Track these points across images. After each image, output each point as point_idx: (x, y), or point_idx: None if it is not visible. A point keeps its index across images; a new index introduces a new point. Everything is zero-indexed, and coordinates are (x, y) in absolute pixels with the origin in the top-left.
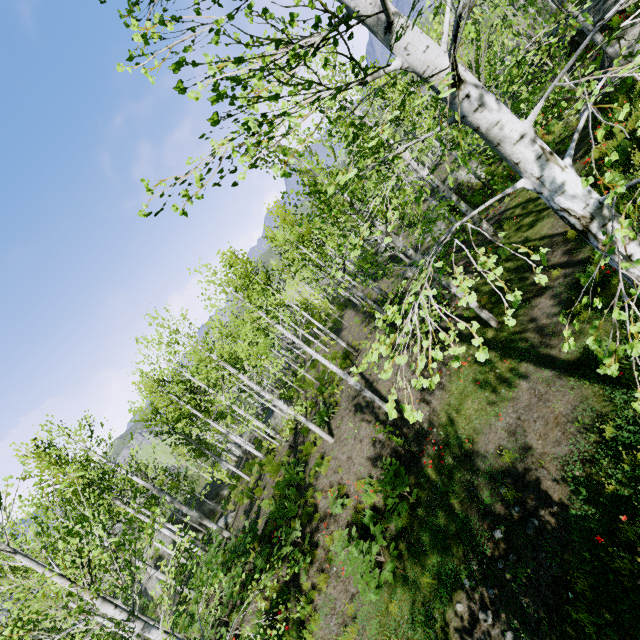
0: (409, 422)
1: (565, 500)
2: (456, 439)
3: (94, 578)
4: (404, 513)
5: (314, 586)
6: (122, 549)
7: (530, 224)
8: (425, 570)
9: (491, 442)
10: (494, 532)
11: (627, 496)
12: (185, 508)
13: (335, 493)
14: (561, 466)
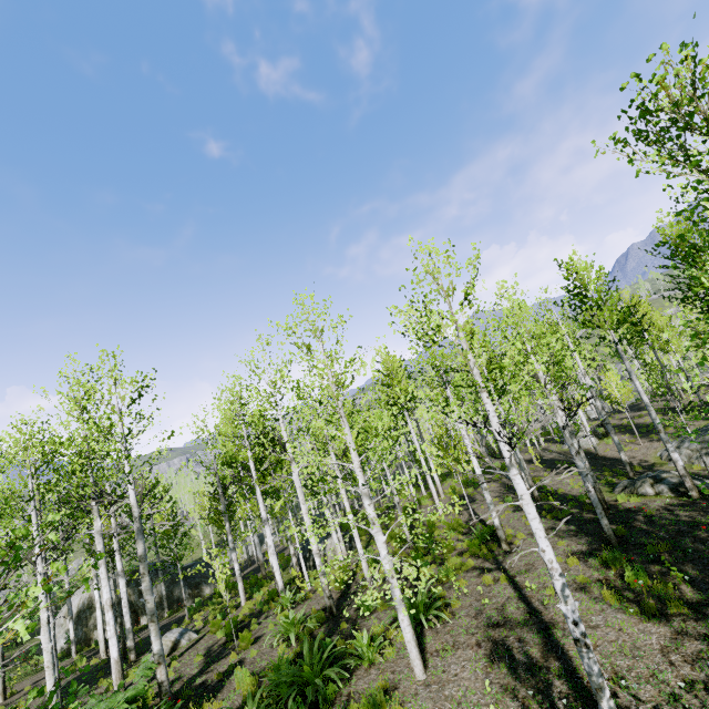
0: None
1: None
2: None
3: None
4: None
5: None
6: None
7: None
8: None
9: None
10: None
11: None
12: (147, 582)
13: None
14: None
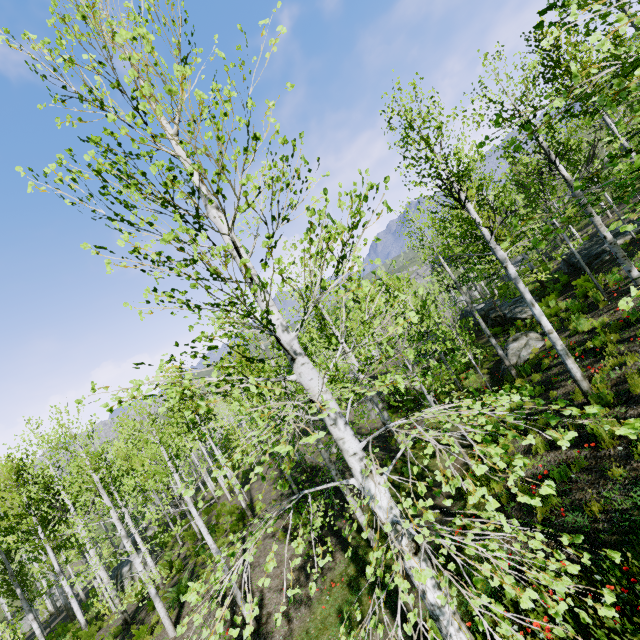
0: None
1: None
2: None
3: None
4: None
5: None
6: None
7: (433, 453)
8: None
9: None
10: None
11: None
12: None
13: None
14: None
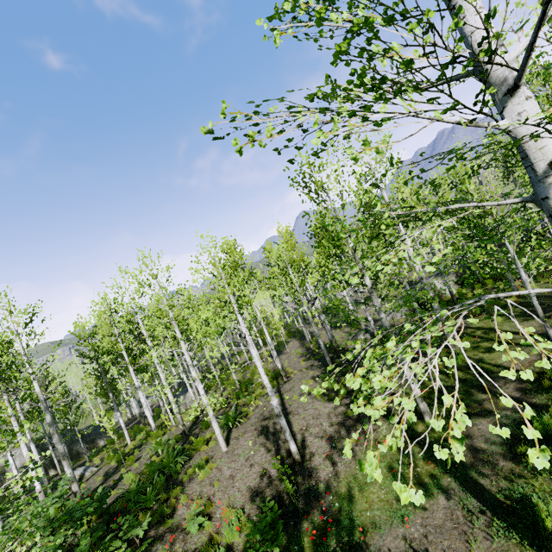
0: (307, 473)
1: None
2: (349, 520)
3: None
4: None
5: None
6: None
7: (488, 348)
8: None
9: (386, 546)
10: None
11: None
12: (57, 437)
13: (200, 507)
14: None
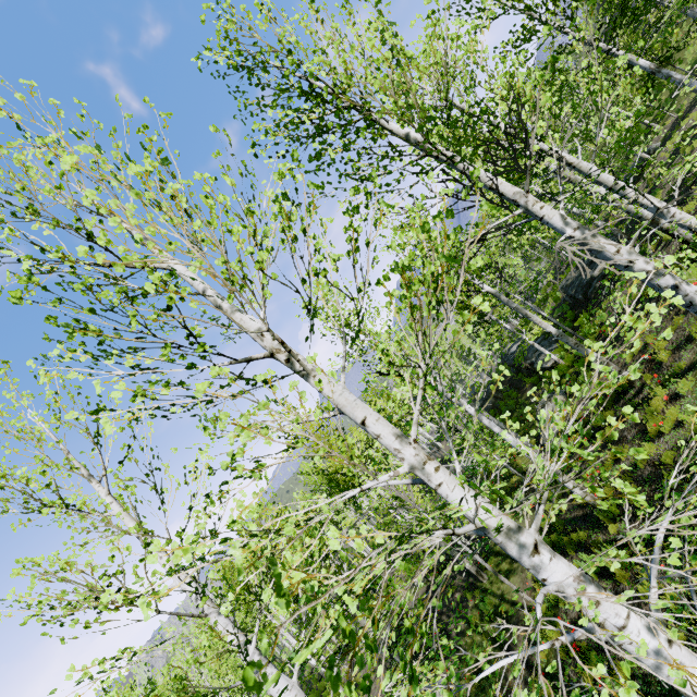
0: None
1: None
2: None
3: None
4: None
5: None
6: None
7: (505, 573)
8: None
9: None
10: None
11: None
12: None
13: None
14: None
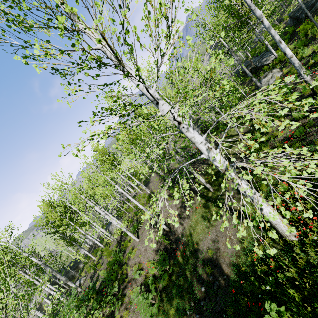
0: (173, 233)
1: (228, 273)
2: (191, 243)
3: (7, 314)
4: (166, 278)
5: (121, 317)
6: (24, 298)
7: (230, 146)
8: (172, 306)
9: (205, 245)
10: (201, 288)
11: (249, 272)
12: (58, 275)
13: (136, 268)
14: (229, 258)
